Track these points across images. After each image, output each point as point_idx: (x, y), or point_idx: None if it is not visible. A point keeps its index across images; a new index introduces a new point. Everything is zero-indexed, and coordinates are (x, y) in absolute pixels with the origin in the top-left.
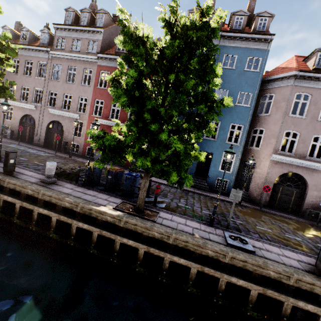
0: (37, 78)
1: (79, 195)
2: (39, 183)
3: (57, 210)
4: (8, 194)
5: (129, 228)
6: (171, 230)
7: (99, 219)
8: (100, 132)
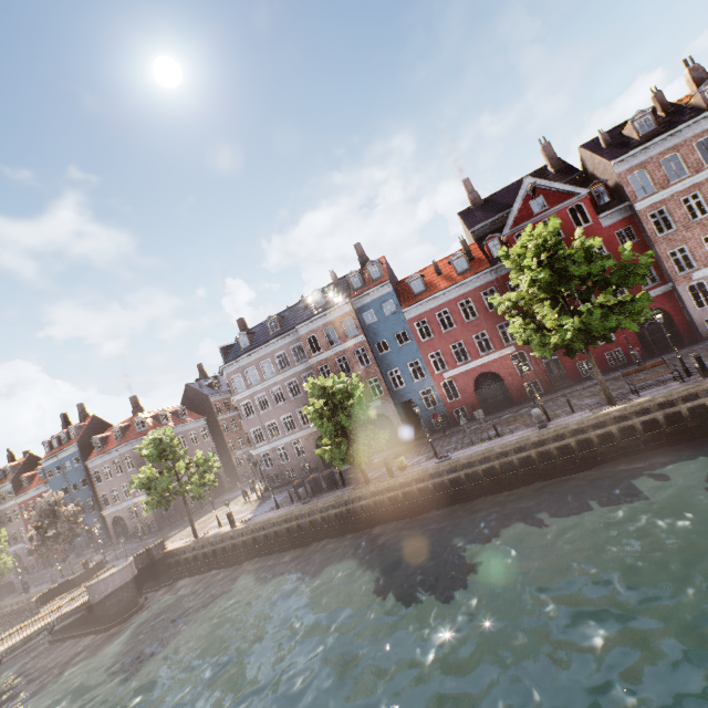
0: None
1: None
2: None
3: None
4: None
5: None
6: None
7: None
8: None
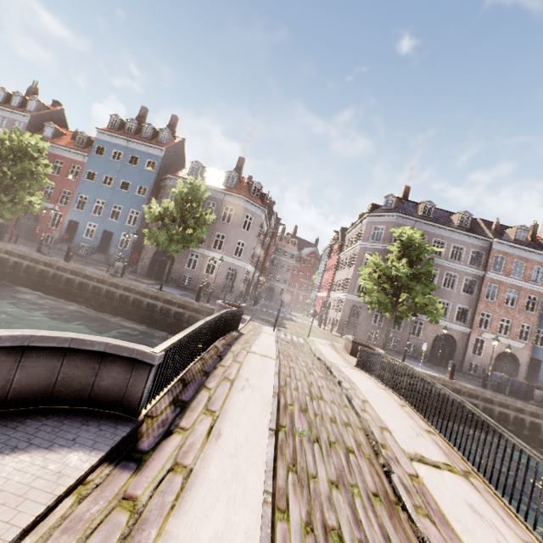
0: None
1: None
2: None
3: None
4: None
5: None
6: None
7: None
8: None
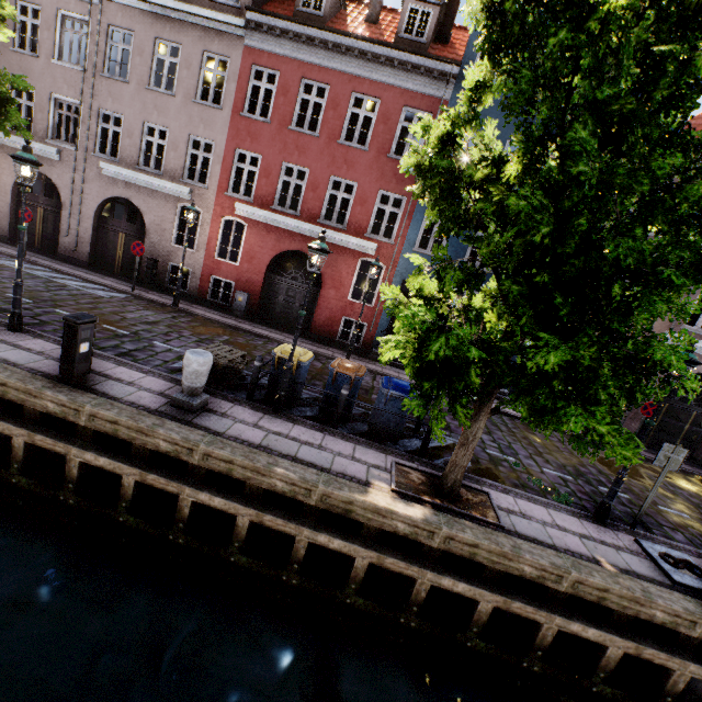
0: (59, 66)
1: (290, 450)
2: (171, 413)
3: (248, 496)
4: (93, 445)
5: (454, 553)
6: (559, 558)
7: (369, 525)
8: (431, 315)
